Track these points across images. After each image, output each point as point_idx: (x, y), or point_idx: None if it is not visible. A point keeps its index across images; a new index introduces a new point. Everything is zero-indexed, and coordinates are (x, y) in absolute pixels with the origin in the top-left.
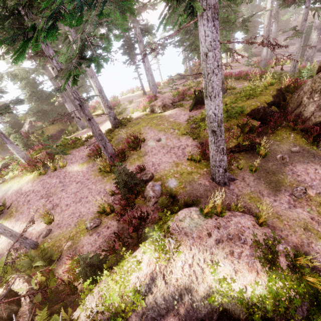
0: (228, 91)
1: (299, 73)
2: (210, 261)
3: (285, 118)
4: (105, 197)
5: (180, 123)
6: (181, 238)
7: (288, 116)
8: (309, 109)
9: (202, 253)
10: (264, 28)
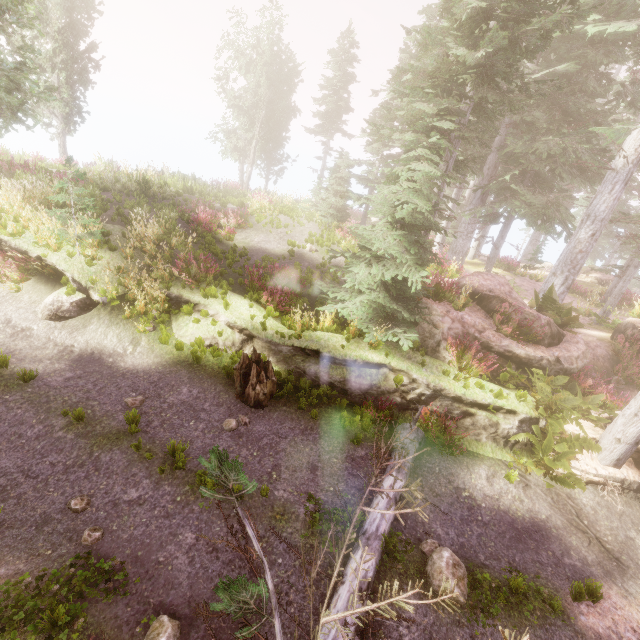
0: None
1: None
2: None
3: None
4: None
5: None
6: None
7: None
8: None
9: None
10: None
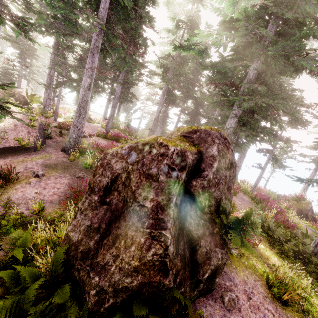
0: None
1: (298, 248)
2: (8, 124)
3: None
4: None
5: None
6: (24, 116)
7: None
8: None
9: (13, 121)
10: None
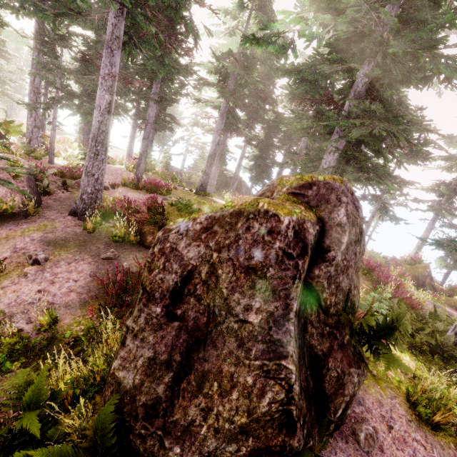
0: None
1: (435, 339)
2: None
3: None
4: None
5: None
6: None
7: None
8: None
9: None
10: None
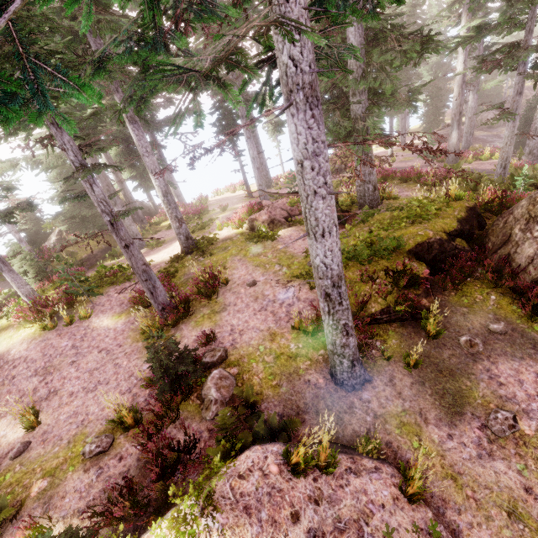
0: (385, 202)
1: (512, 179)
2: None
3: (480, 261)
4: (135, 389)
5: (294, 255)
6: (236, 519)
7: (485, 260)
8: (525, 251)
9: None
10: (453, 101)
